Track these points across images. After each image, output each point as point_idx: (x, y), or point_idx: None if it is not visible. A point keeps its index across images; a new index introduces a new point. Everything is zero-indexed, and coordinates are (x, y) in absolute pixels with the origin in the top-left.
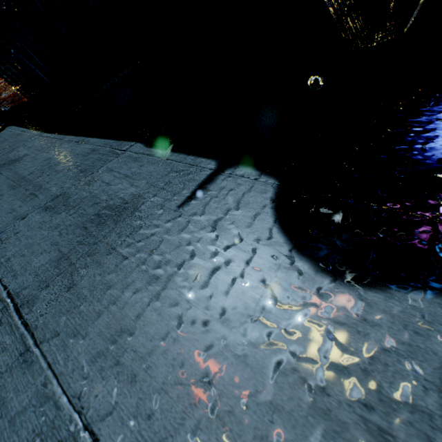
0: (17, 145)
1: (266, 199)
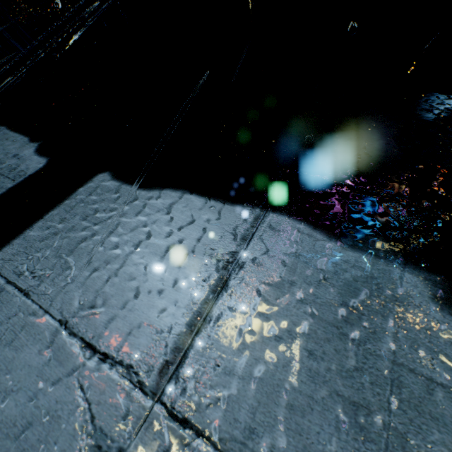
0: None
1: None
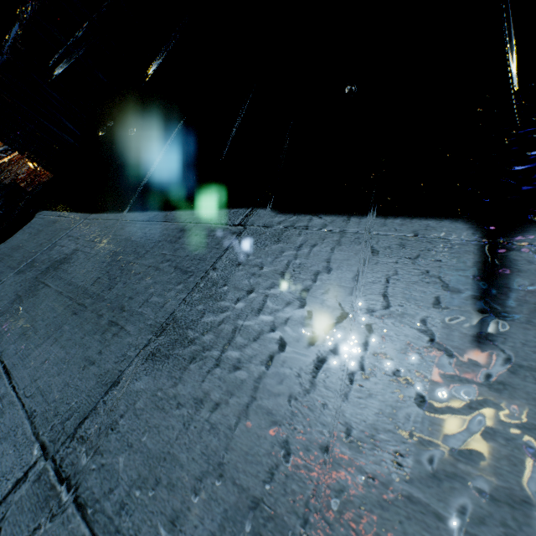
0: (57, 237)
1: None
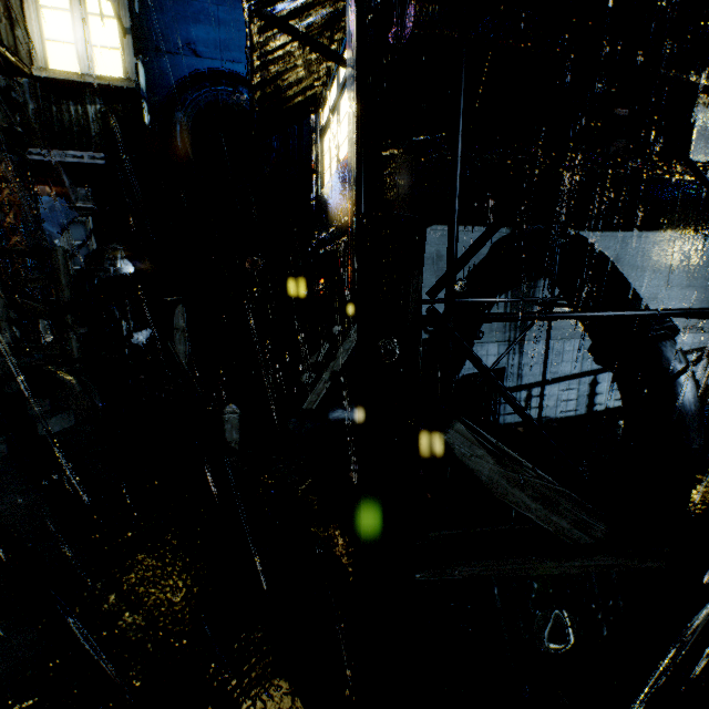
0: None
1: None
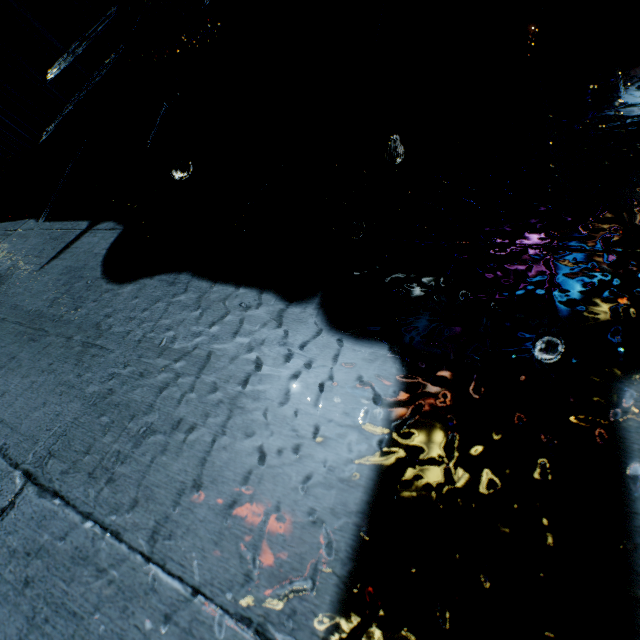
0: None
1: (108, 244)
